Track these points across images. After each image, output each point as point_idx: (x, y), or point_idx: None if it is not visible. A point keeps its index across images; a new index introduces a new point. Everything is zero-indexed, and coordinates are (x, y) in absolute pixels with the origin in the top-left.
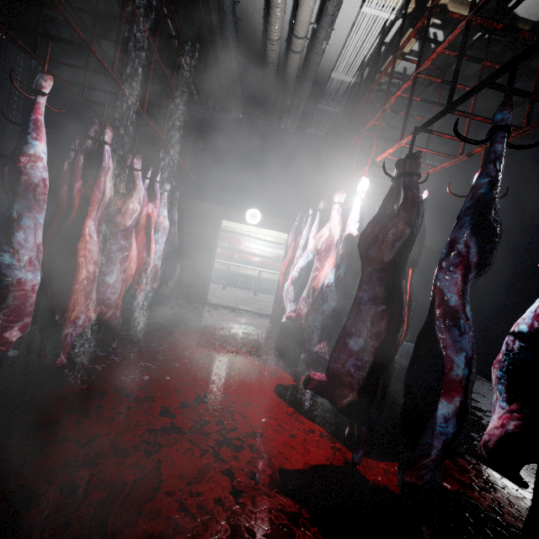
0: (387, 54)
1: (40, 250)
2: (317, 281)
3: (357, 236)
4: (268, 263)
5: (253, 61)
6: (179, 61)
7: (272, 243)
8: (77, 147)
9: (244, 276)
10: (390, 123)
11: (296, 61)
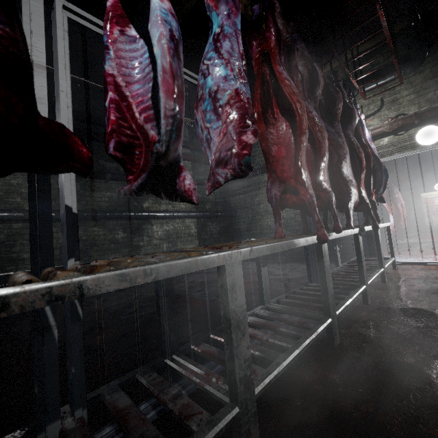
0: None
1: None
2: None
3: None
4: None
5: None
6: None
7: None
8: None
9: None
10: None
11: None
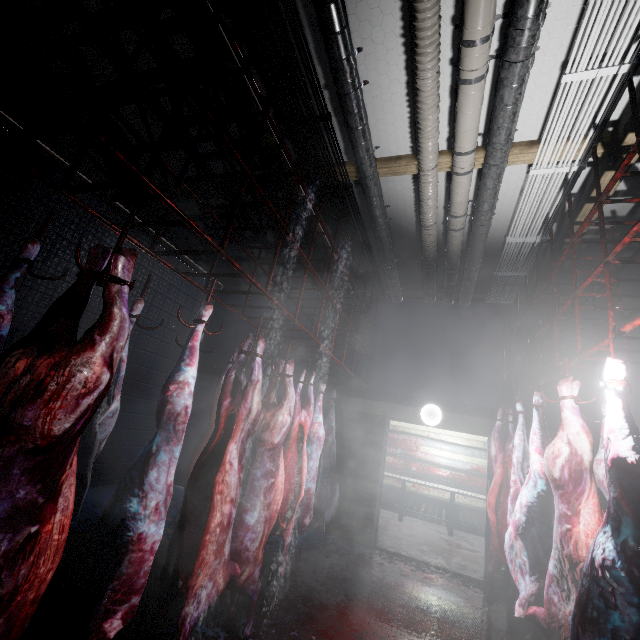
0: (579, 203)
1: (167, 492)
2: (570, 543)
3: (636, 462)
4: (462, 479)
5: (409, 249)
6: (336, 265)
7: (464, 448)
8: (235, 359)
9: (429, 499)
10: (617, 275)
11: (457, 237)
